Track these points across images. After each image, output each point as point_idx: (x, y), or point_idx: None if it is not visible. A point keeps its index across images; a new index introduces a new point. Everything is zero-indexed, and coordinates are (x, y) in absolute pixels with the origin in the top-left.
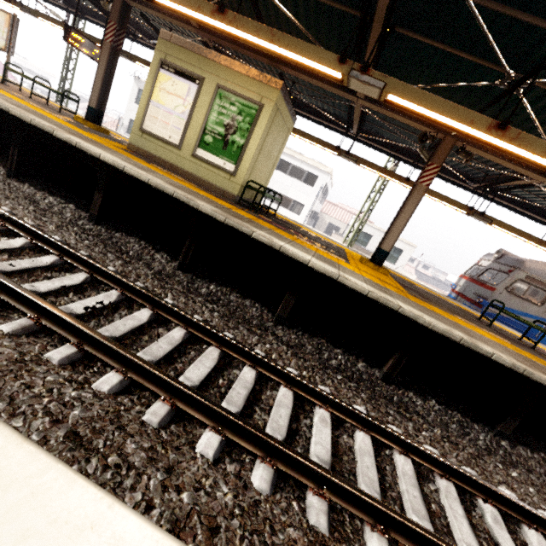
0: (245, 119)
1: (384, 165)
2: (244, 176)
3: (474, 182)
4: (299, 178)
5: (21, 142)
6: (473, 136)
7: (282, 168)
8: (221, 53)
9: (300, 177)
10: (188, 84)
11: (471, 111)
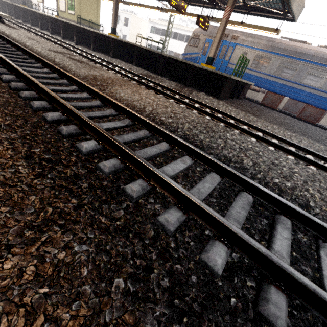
0: None
1: (172, 8)
2: (76, 14)
3: None
4: (183, 40)
5: (30, 16)
6: None
7: (175, 37)
8: None
9: (183, 39)
10: None
11: None
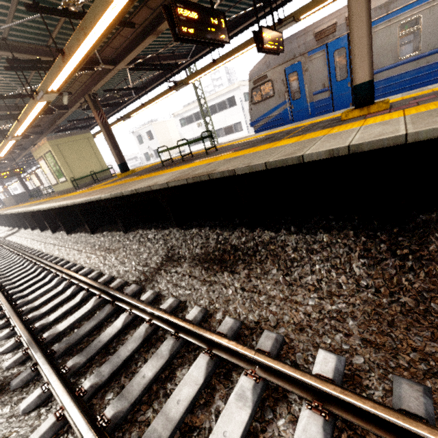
0: (53, 159)
1: None
2: (68, 178)
3: (187, 57)
4: (225, 108)
5: (18, 219)
6: (30, 124)
7: (213, 111)
8: (63, 129)
9: (225, 106)
10: (43, 161)
11: (15, 124)
